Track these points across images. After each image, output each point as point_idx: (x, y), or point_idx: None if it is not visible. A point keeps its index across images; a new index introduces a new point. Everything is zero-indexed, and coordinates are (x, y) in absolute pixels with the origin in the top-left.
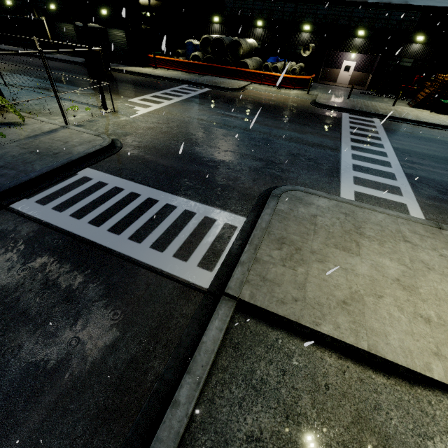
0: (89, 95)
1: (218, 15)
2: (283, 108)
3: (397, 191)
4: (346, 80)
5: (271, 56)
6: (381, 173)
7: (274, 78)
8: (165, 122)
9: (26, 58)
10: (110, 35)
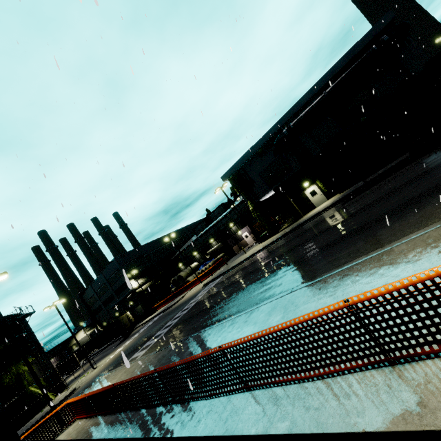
0: (101, 361)
1: (180, 263)
2: (182, 303)
3: (149, 346)
4: (251, 240)
5: (209, 260)
6: (158, 335)
7: (197, 279)
8: (111, 360)
9: (107, 348)
10: (137, 310)
